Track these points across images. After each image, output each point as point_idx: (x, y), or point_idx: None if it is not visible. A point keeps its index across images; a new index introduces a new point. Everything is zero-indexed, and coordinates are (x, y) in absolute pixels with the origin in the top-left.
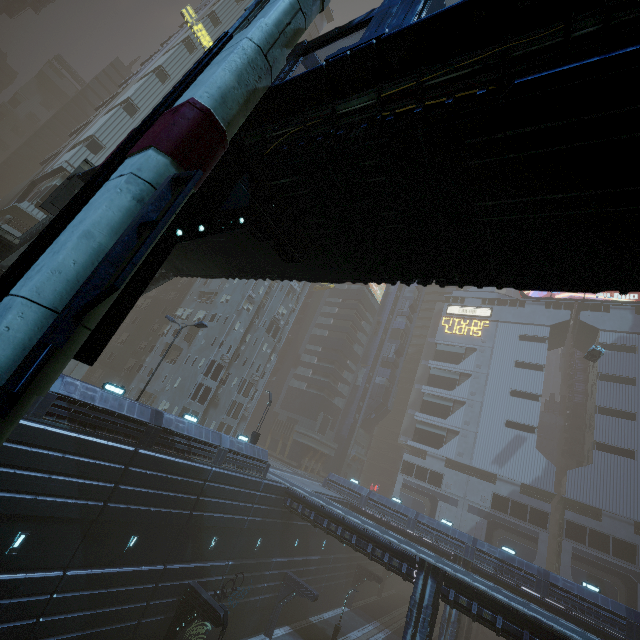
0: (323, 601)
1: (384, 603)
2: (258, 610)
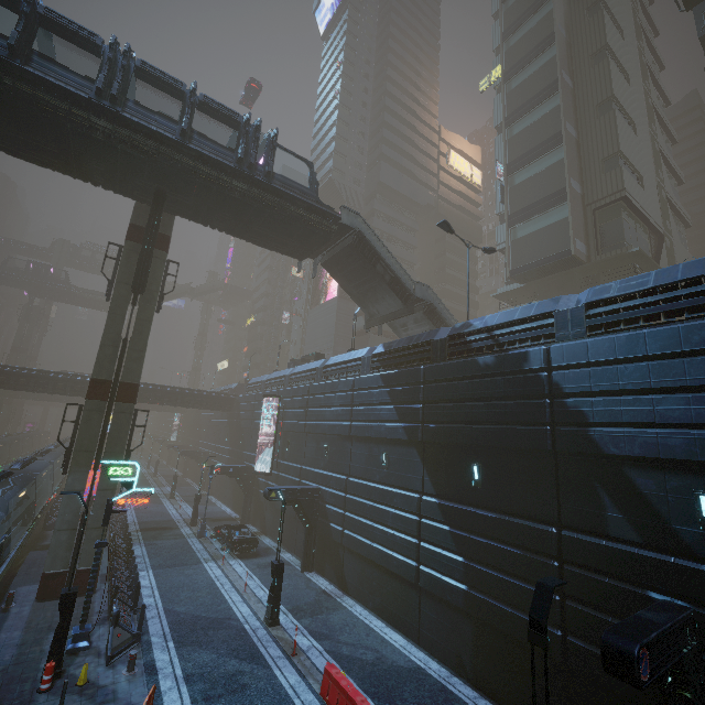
0: None
1: None
2: None
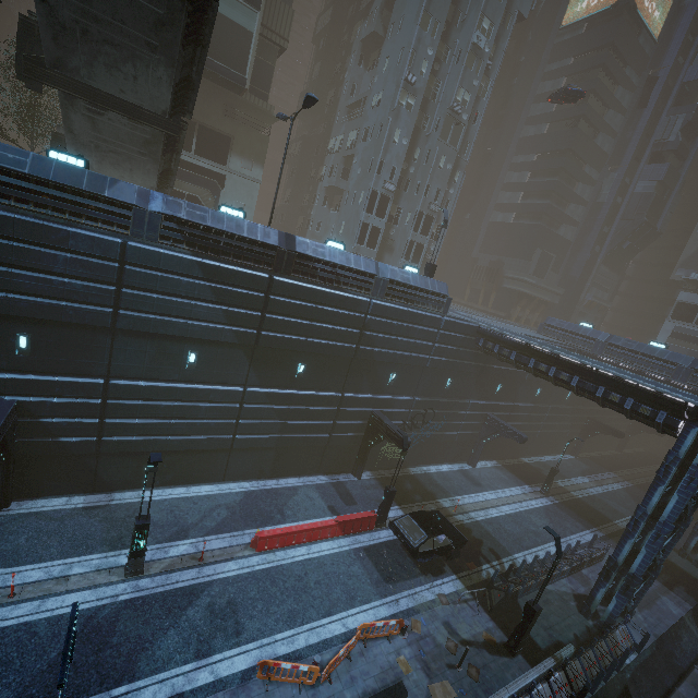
0: (539, 446)
1: (625, 459)
2: (457, 443)
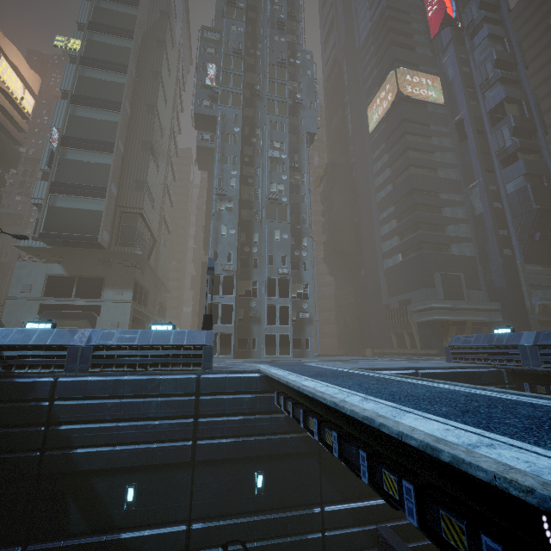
0: None
1: None
2: None
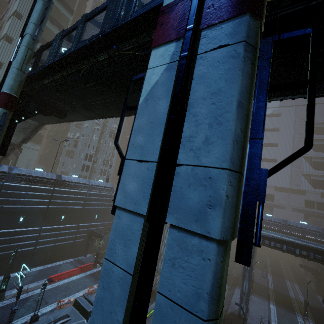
0: None
1: None
2: None
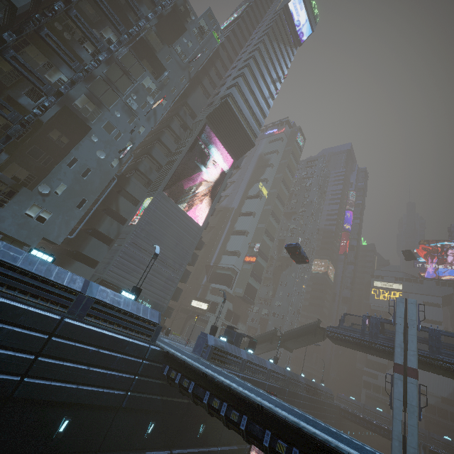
0: None
1: None
2: None
